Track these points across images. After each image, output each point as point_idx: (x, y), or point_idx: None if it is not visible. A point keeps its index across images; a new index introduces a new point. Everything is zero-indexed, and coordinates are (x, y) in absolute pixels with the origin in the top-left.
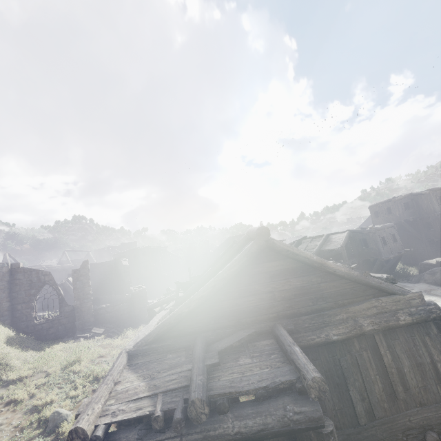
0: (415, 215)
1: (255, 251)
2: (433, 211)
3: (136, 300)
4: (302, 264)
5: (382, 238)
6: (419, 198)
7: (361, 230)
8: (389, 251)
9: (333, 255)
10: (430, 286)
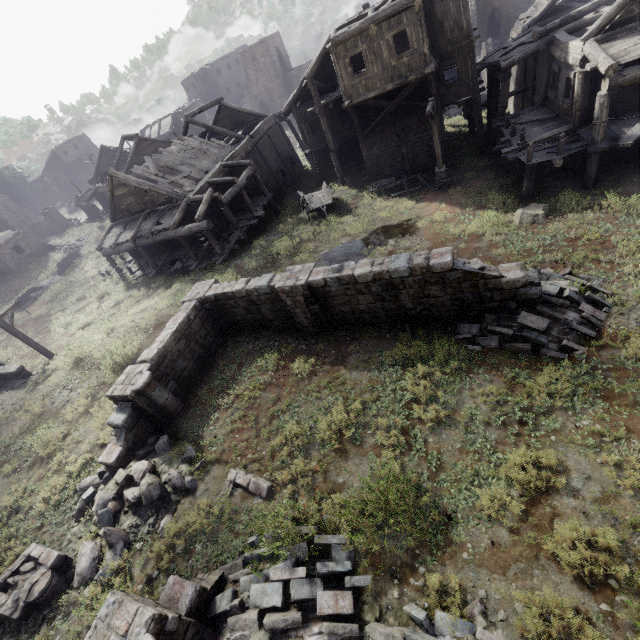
0: (210, 87)
1: (138, 142)
2: (217, 83)
3: (55, 216)
4: (152, 142)
5: None
6: (207, 72)
7: (178, 112)
8: None
9: (169, 136)
10: None
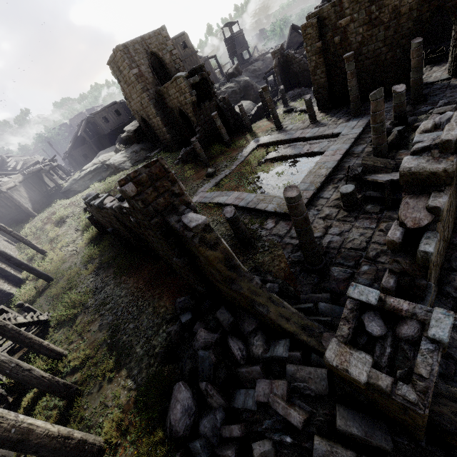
0: None
1: None
2: None
3: None
4: None
5: (106, 117)
6: None
7: (89, 116)
8: (113, 125)
9: (82, 139)
10: (106, 151)
